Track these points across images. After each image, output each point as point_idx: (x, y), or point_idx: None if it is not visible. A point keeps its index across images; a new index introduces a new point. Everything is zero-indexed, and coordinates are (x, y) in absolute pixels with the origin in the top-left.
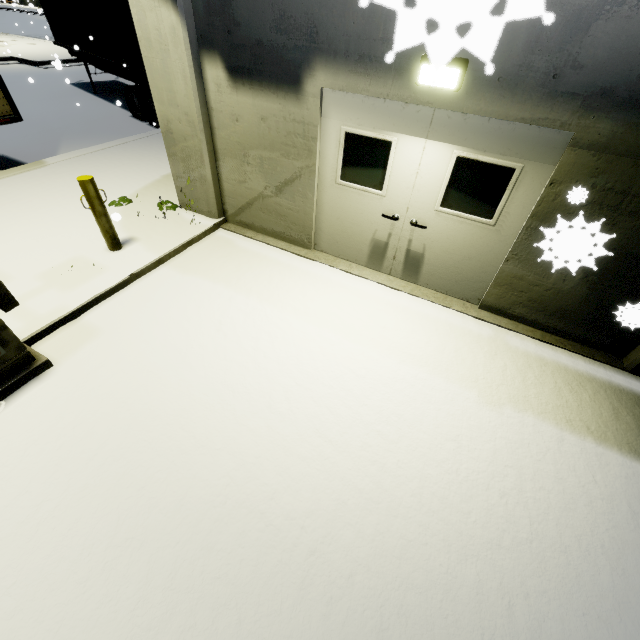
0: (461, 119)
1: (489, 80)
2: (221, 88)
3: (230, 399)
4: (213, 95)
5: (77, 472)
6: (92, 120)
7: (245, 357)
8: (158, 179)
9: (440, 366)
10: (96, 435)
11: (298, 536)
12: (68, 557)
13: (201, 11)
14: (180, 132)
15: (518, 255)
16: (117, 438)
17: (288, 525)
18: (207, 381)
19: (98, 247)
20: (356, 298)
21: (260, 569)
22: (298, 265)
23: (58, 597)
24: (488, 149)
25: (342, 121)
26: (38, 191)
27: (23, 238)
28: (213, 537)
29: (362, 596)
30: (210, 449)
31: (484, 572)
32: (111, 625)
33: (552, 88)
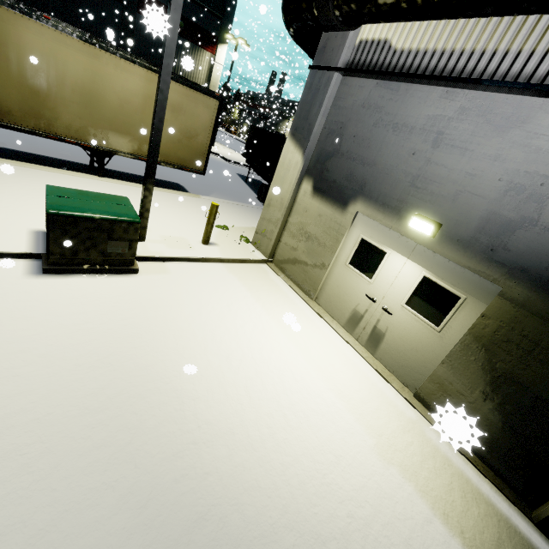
0: (432, 255)
1: (452, 239)
2: (306, 194)
3: (209, 339)
4: (300, 196)
5: (112, 320)
6: (235, 191)
7: (233, 326)
8: (249, 227)
9: (357, 409)
10: (133, 312)
11: (193, 429)
12: (80, 351)
13: (314, 160)
14: (274, 206)
15: (452, 362)
16: (141, 319)
17: (192, 419)
18: (203, 324)
19: (197, 239)
20: (324, 339)
21: (160, 427)
22: (298, 303)
23: (63, 363)
24: (445, 278)
25: (362, 231)
26: (188, 205)
27: (167, 219)
28: (149, 394)
29: (206, 489)
30: (180, 354)
31: (299, 548)
32: (73, 393)
33: (489, 256)
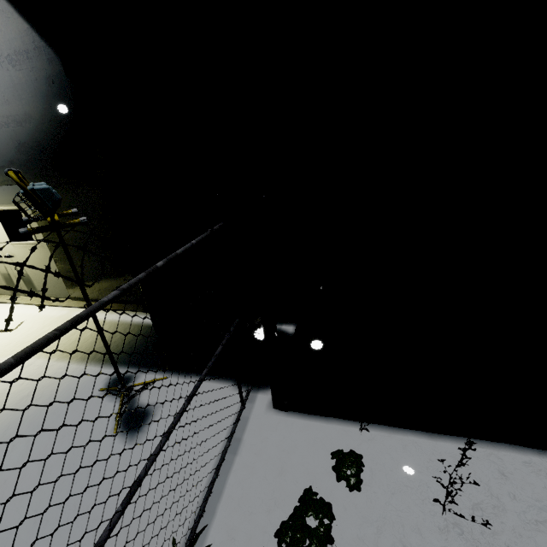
0: None
1: None
2: None
3: None
4: None
5: None
6: None
7: None
8: None
9: None
10: None
11: None
12: None
13: None
14: None
15: (57, 257)
16: None
17: None
18: None
19: None
20: None
21: None
22: None
23: None
24: (4, 203)
25: None
26: None
27: None
28: None
29: None
30: None
31: None
32: None
33: None
